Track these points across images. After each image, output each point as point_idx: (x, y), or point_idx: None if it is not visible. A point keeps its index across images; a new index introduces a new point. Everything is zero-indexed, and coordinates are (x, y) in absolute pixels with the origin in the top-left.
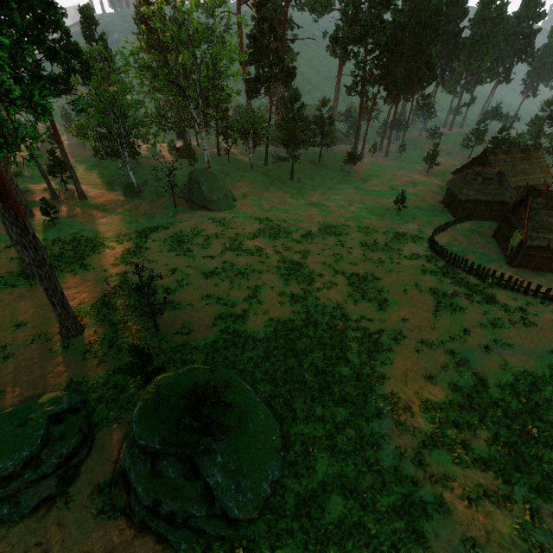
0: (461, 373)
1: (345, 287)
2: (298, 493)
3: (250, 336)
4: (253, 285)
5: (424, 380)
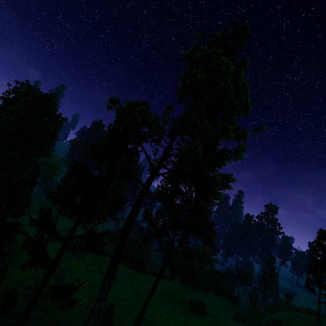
0: (75, 261)
1: (58, 243)
2: (20, 262)
3: (21, 241)
4: (28, 233)
5: (65, 259)
